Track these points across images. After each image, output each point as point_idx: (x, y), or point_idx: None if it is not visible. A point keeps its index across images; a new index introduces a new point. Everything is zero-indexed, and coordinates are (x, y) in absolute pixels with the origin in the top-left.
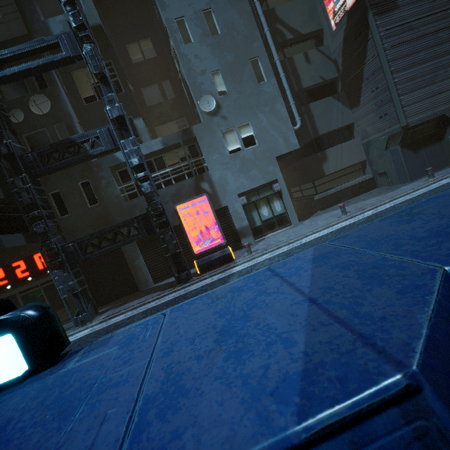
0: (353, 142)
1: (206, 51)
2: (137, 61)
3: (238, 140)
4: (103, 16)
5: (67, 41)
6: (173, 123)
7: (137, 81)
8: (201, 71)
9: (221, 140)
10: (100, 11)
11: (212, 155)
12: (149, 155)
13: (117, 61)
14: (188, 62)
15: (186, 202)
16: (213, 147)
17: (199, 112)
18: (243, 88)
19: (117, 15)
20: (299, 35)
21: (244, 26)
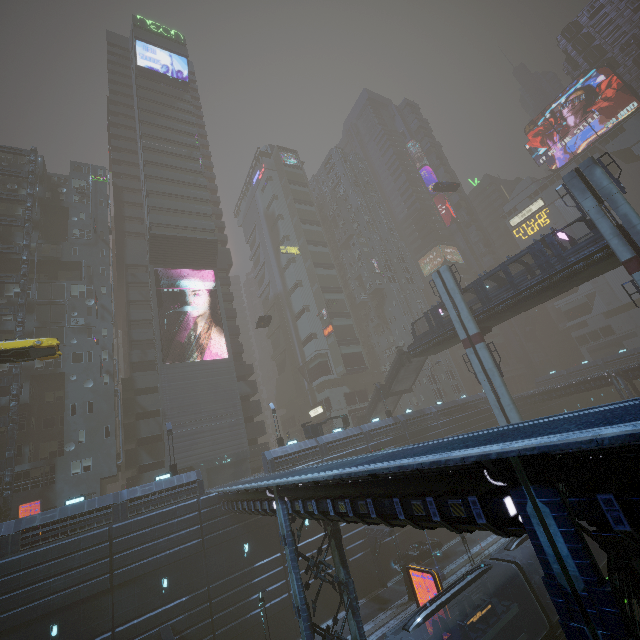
0: (161, 470)
1: (82, 420)
2: (49, 402)
3: (81, 467)
4: (37, 383)
5: (3, 420)
6: (56, 442)
7: (42, 414)
8: (74, 429)
9: (70, 467)
10: (36, 382)
11: (61, 474)
12: (21, 471)
13: (30, 413)
14: (69, 425)
15: (27, 503)
16: (64, 470)
17: (64, 449)
18: (95, 440)
19: (46, 382)
20: (146, 410)
21: (108, 410)
